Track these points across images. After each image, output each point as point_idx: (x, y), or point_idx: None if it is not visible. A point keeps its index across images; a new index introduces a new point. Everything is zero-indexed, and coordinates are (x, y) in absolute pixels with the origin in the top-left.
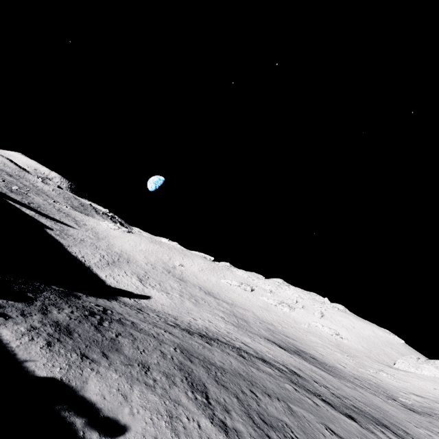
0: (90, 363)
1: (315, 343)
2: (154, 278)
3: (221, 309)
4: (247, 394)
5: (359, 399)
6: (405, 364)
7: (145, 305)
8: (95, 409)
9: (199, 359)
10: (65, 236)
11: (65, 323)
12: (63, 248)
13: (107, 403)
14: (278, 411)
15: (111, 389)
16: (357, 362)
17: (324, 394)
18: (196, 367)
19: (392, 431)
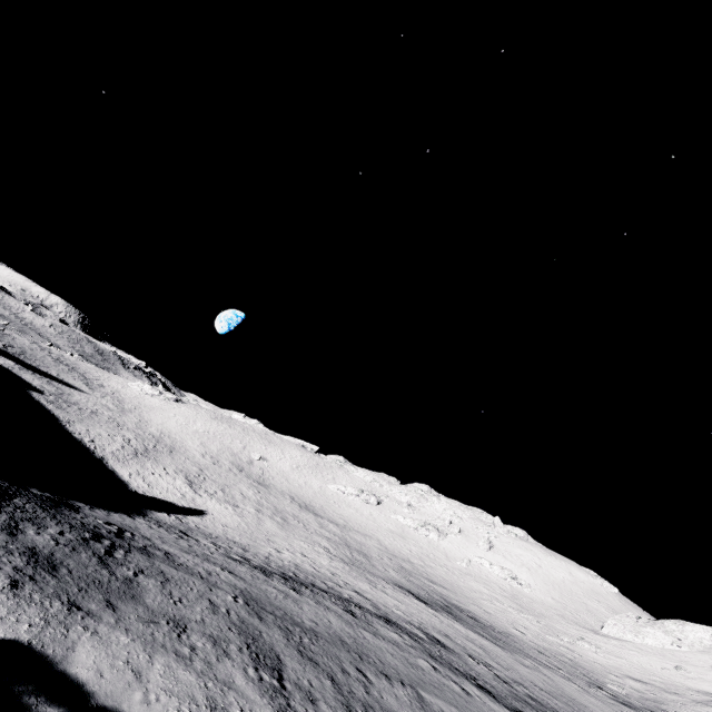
0: (83, 618)
1: (478, 593)
2: (215, 480)
3: (326, 533)
4: (350, 673)
5: (540, 686)
6: (618, 627)
7: (195, 526)
8: (83, 694)
9: (276, 615)
10: (64, 405)
11: (47, 551)
12: (58, 425)
13: (105, 684)
14: (399, 703)
15: (115, 661)
16: (543, 625)
17: (482, 677)
18: (268, 628)
19: None
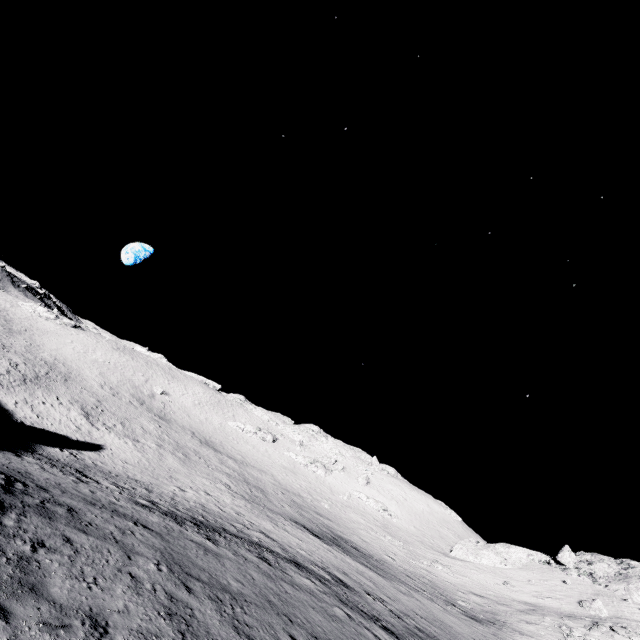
0: None
1: (357, 523)
2: (114, 413)
3: (226, 470)
4: None
5: (419, 613)
6: (463, 551)
7: (92, 463)
8: None
9: (203, 580)
10: None
11: None
12: None
13: None
14: None
15: None
16: (408, 550)
17: (382, 616)
18: (199, 602)
19: None
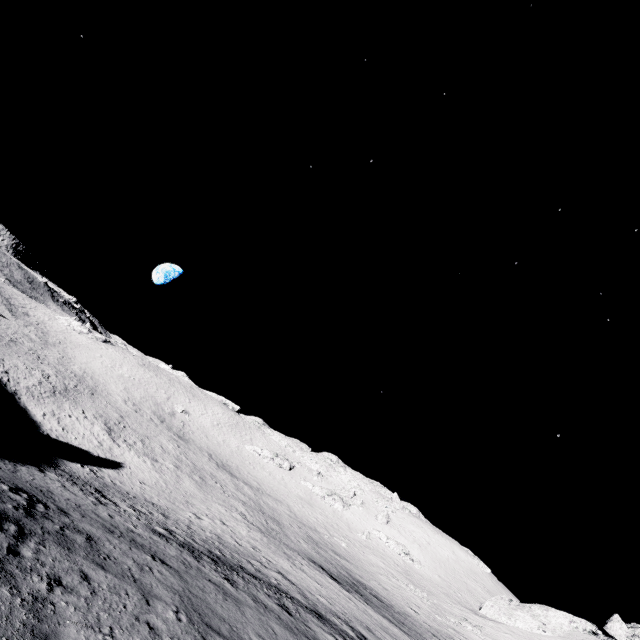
0: None
1: (376, 567)
2: (135, 430)
3: (242, 497)
4: None
5: None
6: (494, 609)
7: (111, 481)
8: None
9: (224, 635)
10: None
11: None
12: None
13: None
14: None
15: None
16: (432, 603)
17: None
18: None
19: None
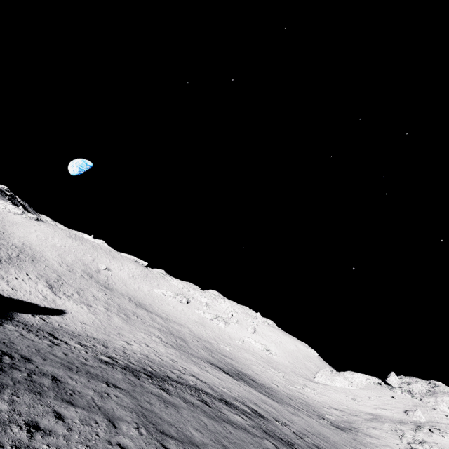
0: None
1: (249, 360)
2: (71, 285)
3: (156, 325)
4: None
5: (309, 430)
6: (323, 377)
7: (58, 325)
8: None
9: (174, 437)
10: None
11: None
12: None
13: None
14: None
15: None
16: (286, 379)
17: (292, 439)
18: None
19: None
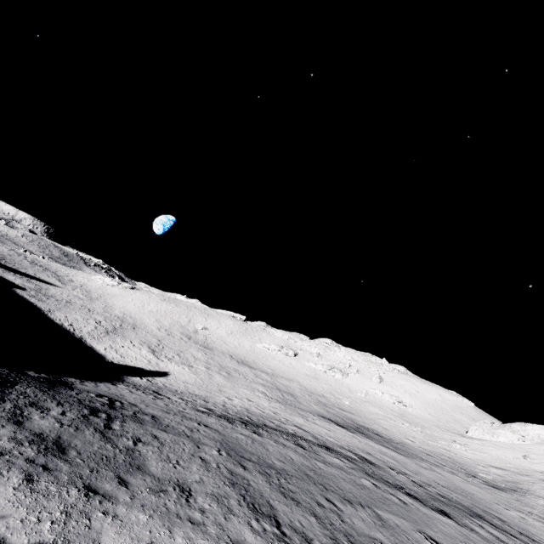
0: (101, 503)
1: (376, 415)
2: (171, 348)
3: (261, 381)
4: (324, 505)
5: (441, 483)
6: (478, 431)
7: (163, 385)
8: None
9: (253, 461)
10: (44, 298)
11: (54, 434)
12: (42, 314)
13: None
14: (367, 525)
15: (140, 543)
16: (425, 434)
17: (405, 485)
18: (252, 475)
19: (488, 522)
